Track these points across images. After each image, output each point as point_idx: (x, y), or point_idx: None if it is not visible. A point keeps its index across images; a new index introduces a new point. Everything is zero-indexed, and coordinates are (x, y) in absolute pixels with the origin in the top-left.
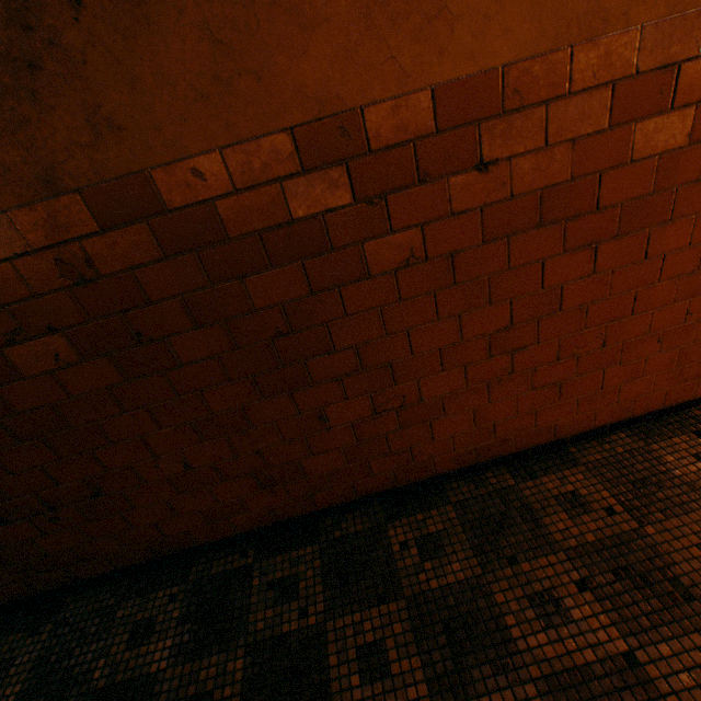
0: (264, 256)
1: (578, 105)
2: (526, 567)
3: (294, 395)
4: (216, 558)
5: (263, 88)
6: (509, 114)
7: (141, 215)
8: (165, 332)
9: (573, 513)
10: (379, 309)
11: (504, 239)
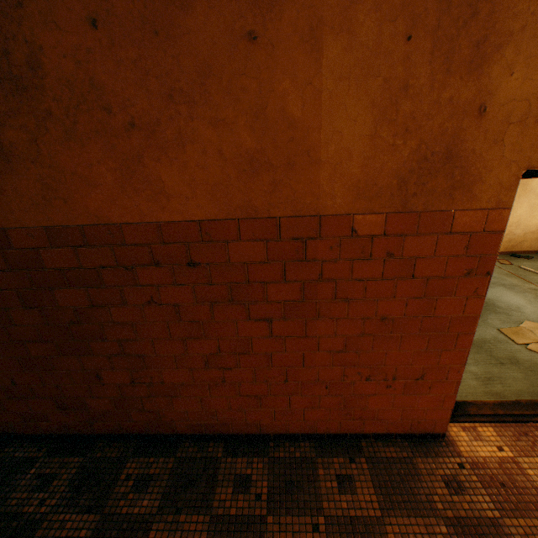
0: (66, 281)
1: (247, 246)
2: (182, 518)
3: (81, 358)
4: (24, 445)
5: (68, 206)
6: (205, 243)
7: (1, 247)
8: (8, 305)
9: (237, 490)
10: (134, 323)
11: (210, 303)
